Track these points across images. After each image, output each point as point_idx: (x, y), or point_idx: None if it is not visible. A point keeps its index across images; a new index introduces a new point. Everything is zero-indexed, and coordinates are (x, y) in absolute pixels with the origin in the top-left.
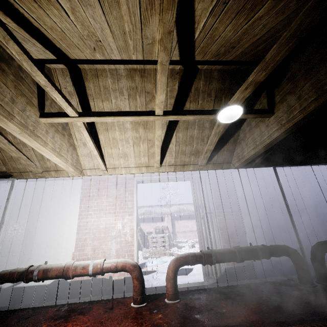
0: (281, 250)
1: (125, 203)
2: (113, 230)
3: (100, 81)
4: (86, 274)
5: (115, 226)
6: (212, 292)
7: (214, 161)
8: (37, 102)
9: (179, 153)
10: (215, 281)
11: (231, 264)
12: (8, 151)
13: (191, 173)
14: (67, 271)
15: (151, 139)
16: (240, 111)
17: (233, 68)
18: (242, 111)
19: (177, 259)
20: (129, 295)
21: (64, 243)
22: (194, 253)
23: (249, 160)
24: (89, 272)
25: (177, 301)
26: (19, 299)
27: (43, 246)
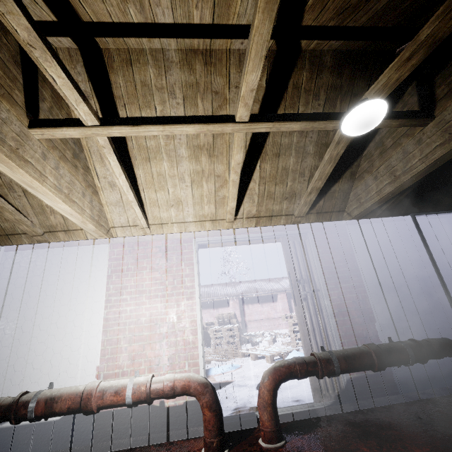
0: (444, 348)
1: (181, 280)
2: (162, 324)
3: (136, 72)
4: (121, 403)
5: (166, 318)
6: (335, 422)
7: (319, 209)
8: (22, 99)
9: (264, 197)
10: (333, 401)
11: (356, 373)
12: None
13: (282, 230)
14: (88, 399)
15: (220, 174)
16: (384, 111)
17: (358, 48)
18: (386, 110)
19: (275, 371)
20: (195, 433)
21: (82, 349)
22: (302, 359)
23: (378, 204)
24: (126, 400)
25: (281, 443)
26: (6, 448)
27: (47, 355)
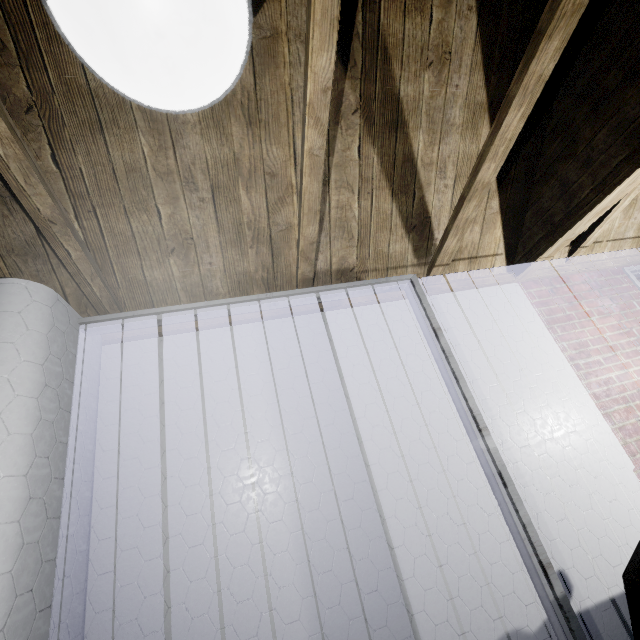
0: None
1: None
2: None
3: None
4: None
5: None
6: None
7: None
8: None
9: None
10: None
11: None
12: (492, 154)
13: None
14: None
15: None
16: None
17: None
18: None
19: None
20: None
21: (593, 449)
22: None
23: None
24: None
25: None
26: None
27: (549, 468)
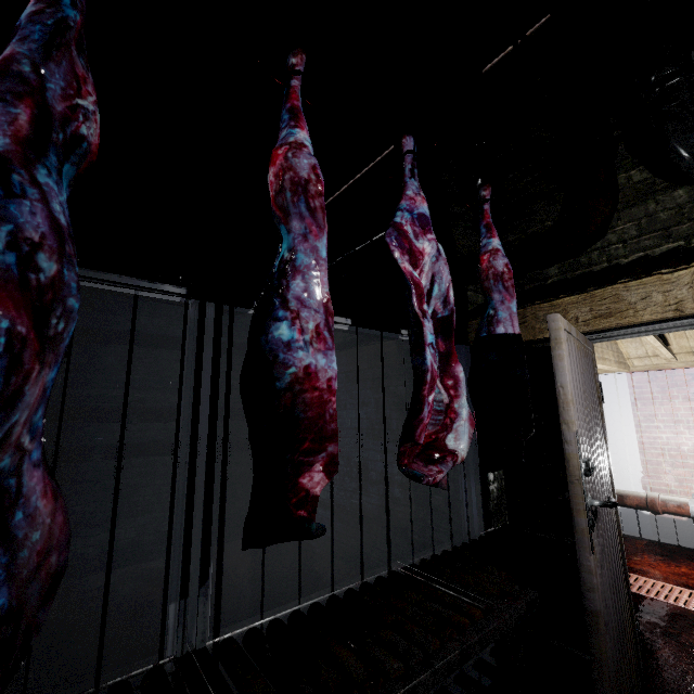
0: None
1: None
2: None
3: None
4: (685, 514)
5: None
6: None
7: None
8: None
9: None
10: None
11: None
12: None
13: None
14: (653, 504)
15: None
16: None
17: None
18: None
19: None
20: None
21: (621, 463)
22: None
23: None
24: (690, 514)
25: None
26: None
27: None
